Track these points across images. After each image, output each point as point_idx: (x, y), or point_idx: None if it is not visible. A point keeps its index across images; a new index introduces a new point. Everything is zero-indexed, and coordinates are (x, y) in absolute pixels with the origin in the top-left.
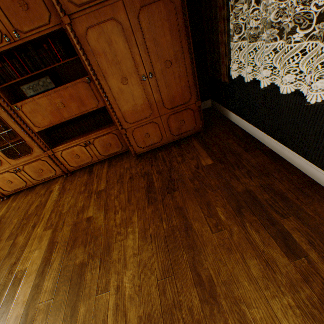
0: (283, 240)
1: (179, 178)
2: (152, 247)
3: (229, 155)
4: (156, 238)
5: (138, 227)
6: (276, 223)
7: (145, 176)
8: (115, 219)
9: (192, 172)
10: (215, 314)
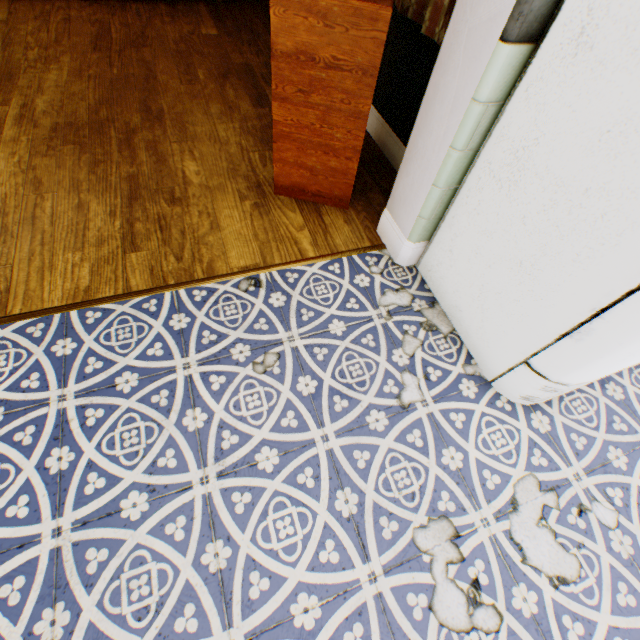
0: (258, 99)
1: (158, 39)
2: (89, 85)
3: (246, 34)
4: (99, 80)
5: (71, 68)
6: (260, 90)
7: (96, 24)
8: (26, 55)
9: (181, 37)
10: (157, 128)
